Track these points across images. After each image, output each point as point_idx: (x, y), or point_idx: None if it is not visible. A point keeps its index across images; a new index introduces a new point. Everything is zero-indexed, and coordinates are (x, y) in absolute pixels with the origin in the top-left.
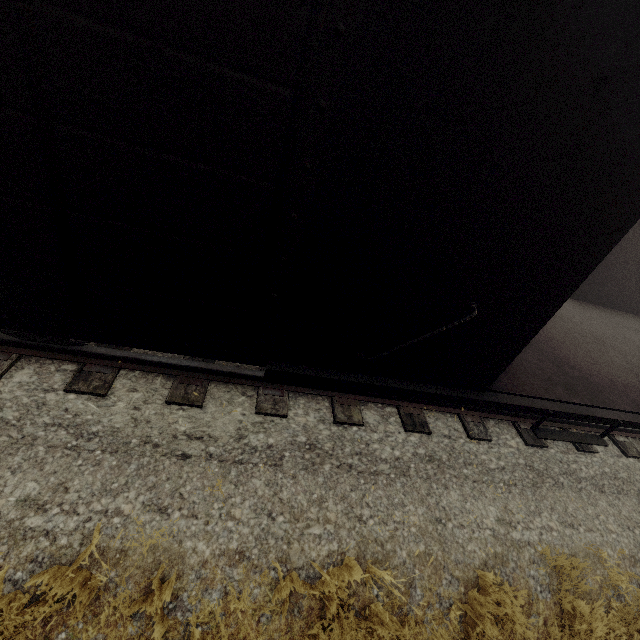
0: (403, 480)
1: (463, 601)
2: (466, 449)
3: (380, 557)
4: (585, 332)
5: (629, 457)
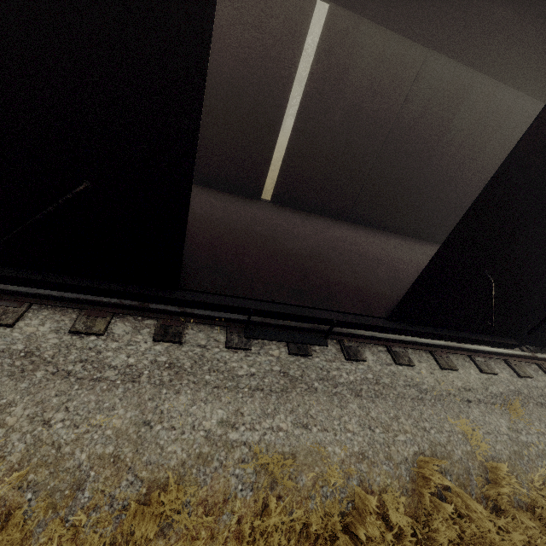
0: (129, 386)
1: (141, 502)
2: (217, 357)
3: (51, 460)
4: (367, 253)
5: (399, 365)
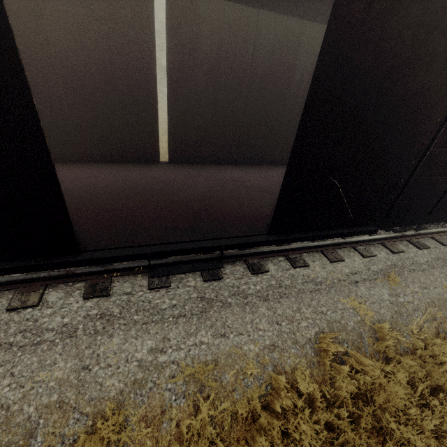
0: (67, 341)
1: (89, 433)
2: (141, 299)
3: (2, 420)
4: (253, 186)
5: (296, 268)
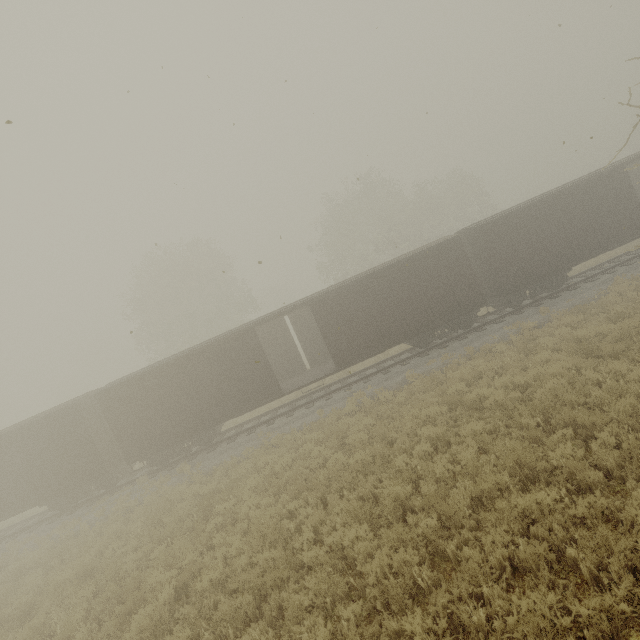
0: None
1: None
2: None
3: None
4: None
5: None
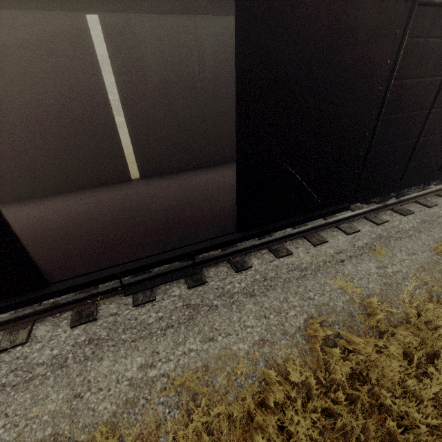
0: (58, 373)
1: None
2: (128, 317)
3: None
4: (224, 185)
5: (280, 258)
